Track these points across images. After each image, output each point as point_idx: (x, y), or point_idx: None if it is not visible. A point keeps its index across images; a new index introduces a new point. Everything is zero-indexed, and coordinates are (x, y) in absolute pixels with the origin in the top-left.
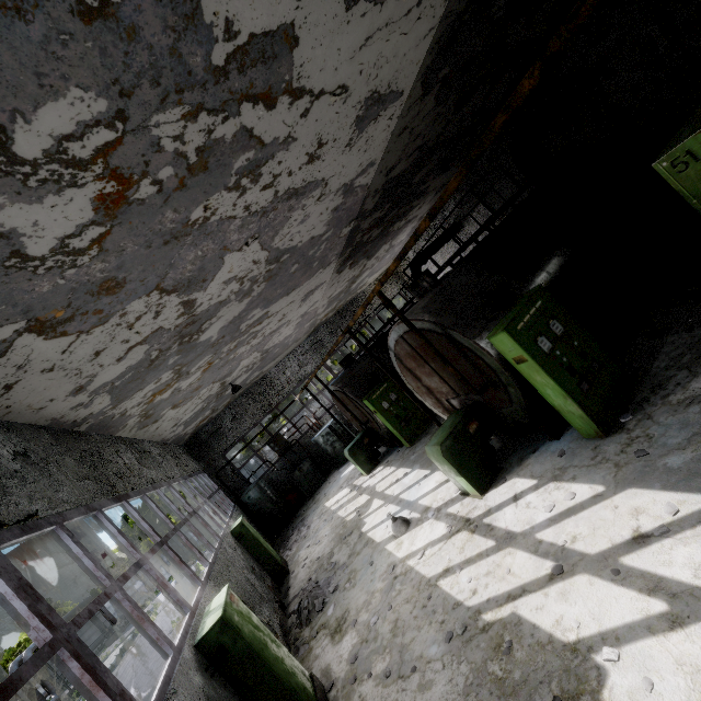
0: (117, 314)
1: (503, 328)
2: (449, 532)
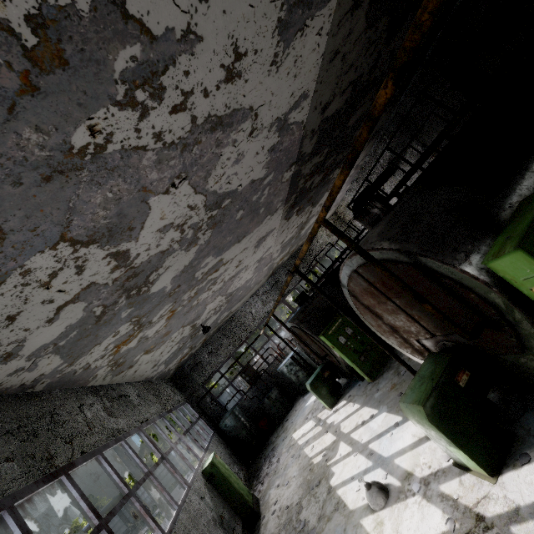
0: (16, 273)
1: (515, 244)
2: (453, 532)
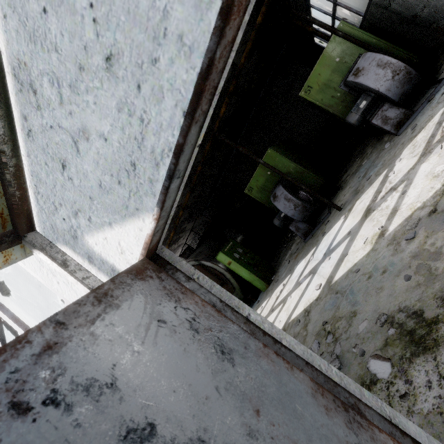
0: None
1: (219, 250)
2: None
